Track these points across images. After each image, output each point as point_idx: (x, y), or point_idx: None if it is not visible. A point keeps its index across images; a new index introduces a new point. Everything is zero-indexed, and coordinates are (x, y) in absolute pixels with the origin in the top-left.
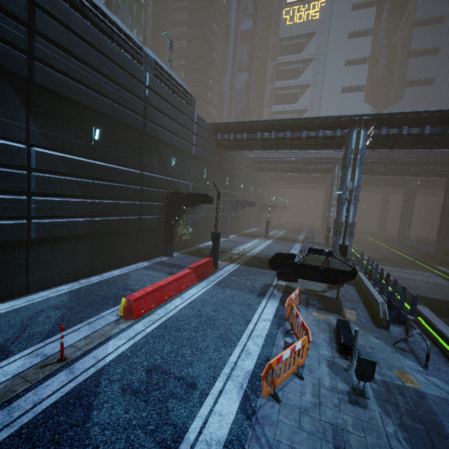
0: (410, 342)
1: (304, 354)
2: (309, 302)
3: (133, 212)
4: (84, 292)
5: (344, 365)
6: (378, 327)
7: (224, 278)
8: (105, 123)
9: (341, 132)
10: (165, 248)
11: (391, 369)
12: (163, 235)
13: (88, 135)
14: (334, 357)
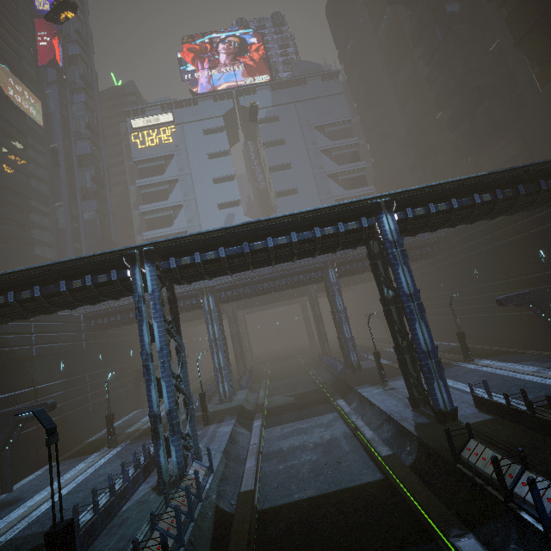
0: None
1: None
2: None
3: None
4: None
5: None
6: None
7: None
8: None
9: (119, 274)
10: None
11: None
12: None
13: None
14: None
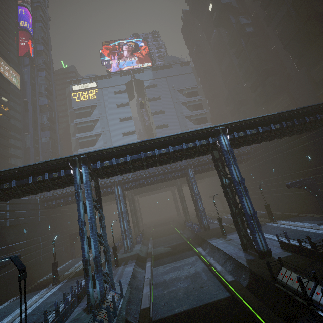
0: None
1: None
2: None
3: None
4: None
5: None
6: None
7: None
8: None
9: (65, 172)
10: None
11: None
12: None
13: None
14: None
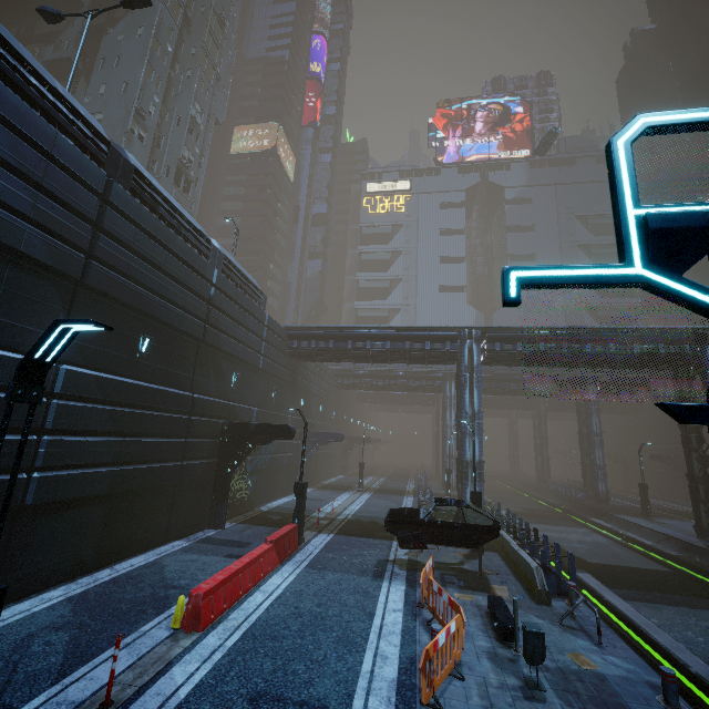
0: (577, 618)
1: (459, 642)
2: (445, 580)
3: (175, 456)
4: (95, 598)
5: (508, 655)
6: (538, 604)
7: (318, 556)
8: (157, 329)
9: (451, 346)
10: (214, 513)
11: (563, 652)
12: (210, 492)
13: (134, 345)
14: (495, 647)
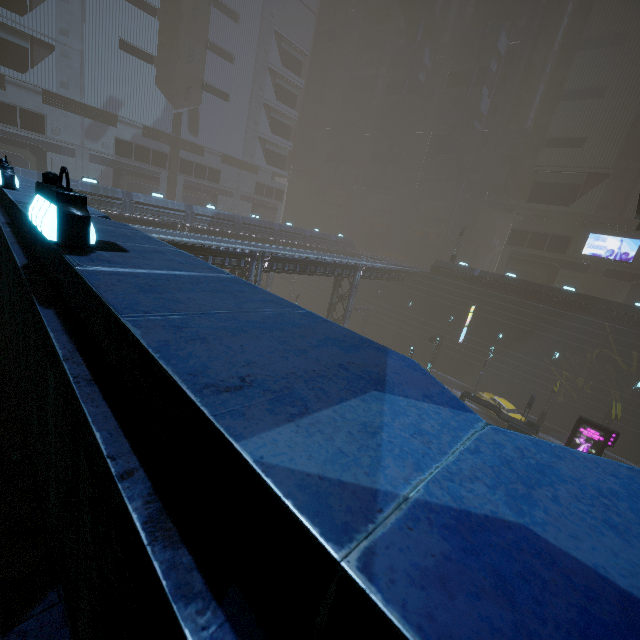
0: None
1: None
2: None
3: None
4: None
5: None
6: None
7: None
8: None
9: (244, 262)
10: None
11: None
12: None
13: None
14: None
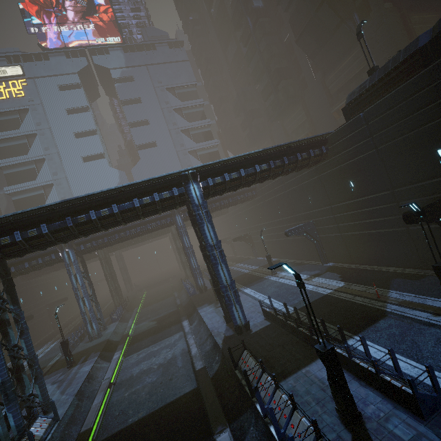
0: None
1: None
2: None
3: None
4: None
5: None
6: None
7: None
8: None
9: None
10: None
11: None
12: None
13: None
14: None
